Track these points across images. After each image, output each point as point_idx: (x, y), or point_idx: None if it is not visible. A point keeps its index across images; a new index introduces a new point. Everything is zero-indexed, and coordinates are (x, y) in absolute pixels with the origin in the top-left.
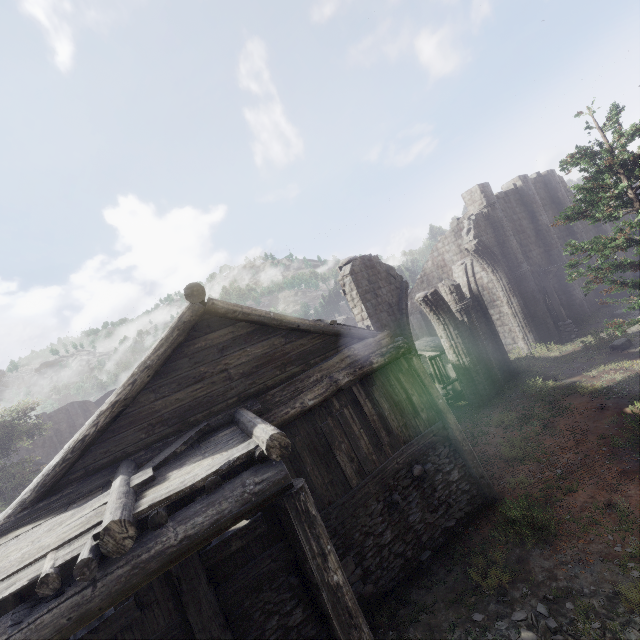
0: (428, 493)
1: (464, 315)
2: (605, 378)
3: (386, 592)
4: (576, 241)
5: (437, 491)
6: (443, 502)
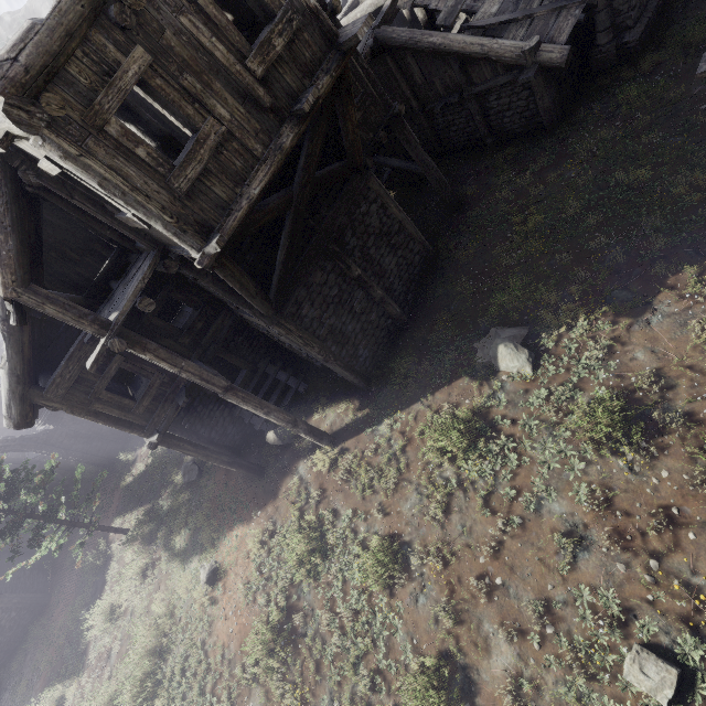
0: (2, 630)
1: (51, 425)
2: (138, 466)
3: (3, 663)
4: (6, 470)
5: (7, 625)
6: (14, 625)
